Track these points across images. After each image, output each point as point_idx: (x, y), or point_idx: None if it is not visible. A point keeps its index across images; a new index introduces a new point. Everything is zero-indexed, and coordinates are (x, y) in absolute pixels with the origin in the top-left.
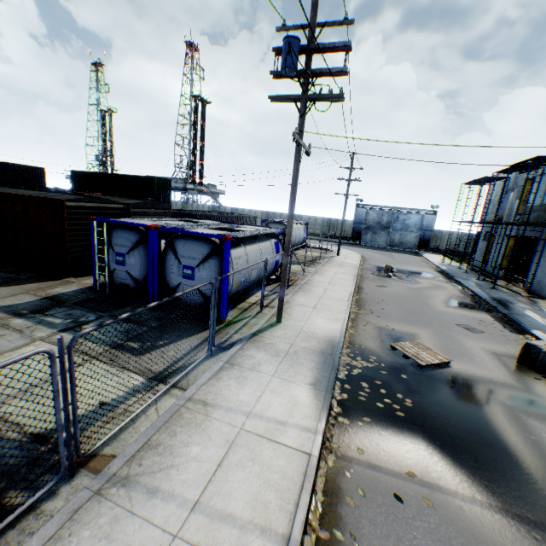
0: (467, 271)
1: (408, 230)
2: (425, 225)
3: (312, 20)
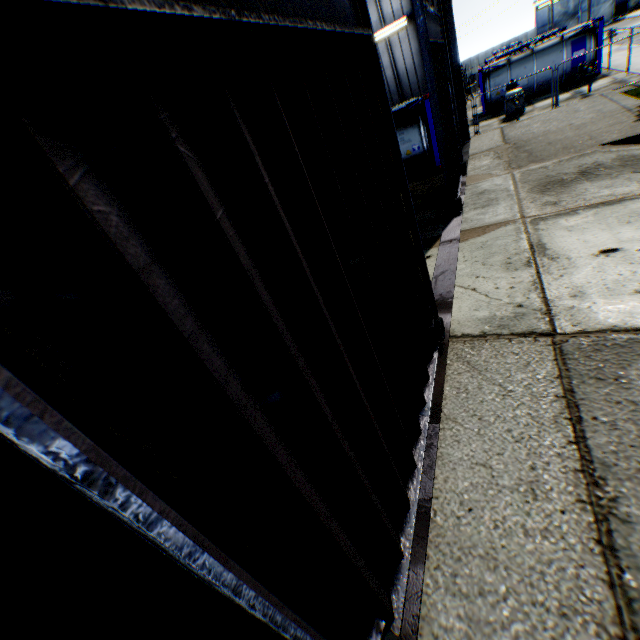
0: None
1: (599, 4)
2: None
3: None
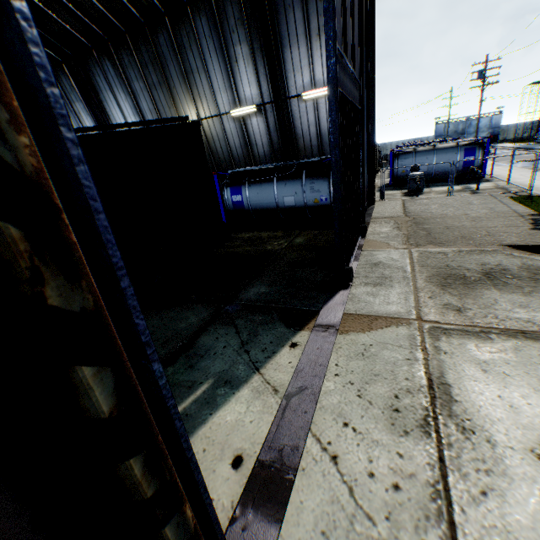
0: (534, 144)
1: (479, 132)
2: (493, 124)
3: (486, 62)
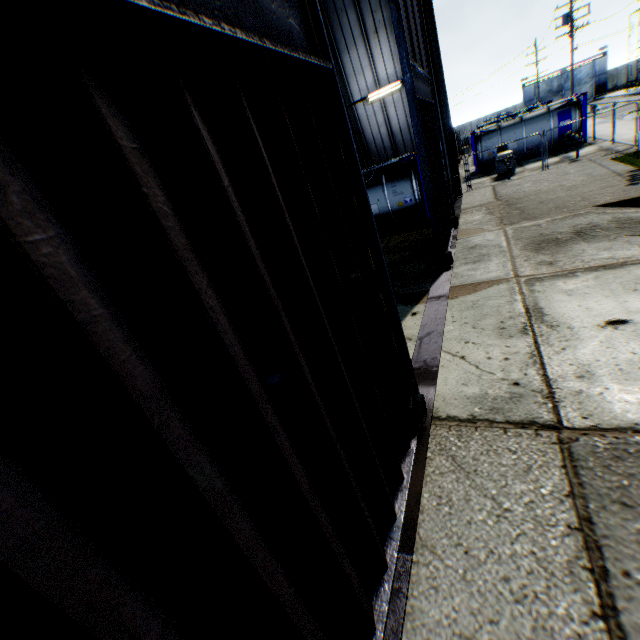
0: None
1: (580, 85)
2: (597, 71)
3: (571, 3)
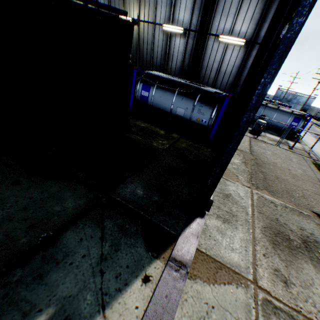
0: None
1: (298, 104)
2: (307, 103)
3: None
